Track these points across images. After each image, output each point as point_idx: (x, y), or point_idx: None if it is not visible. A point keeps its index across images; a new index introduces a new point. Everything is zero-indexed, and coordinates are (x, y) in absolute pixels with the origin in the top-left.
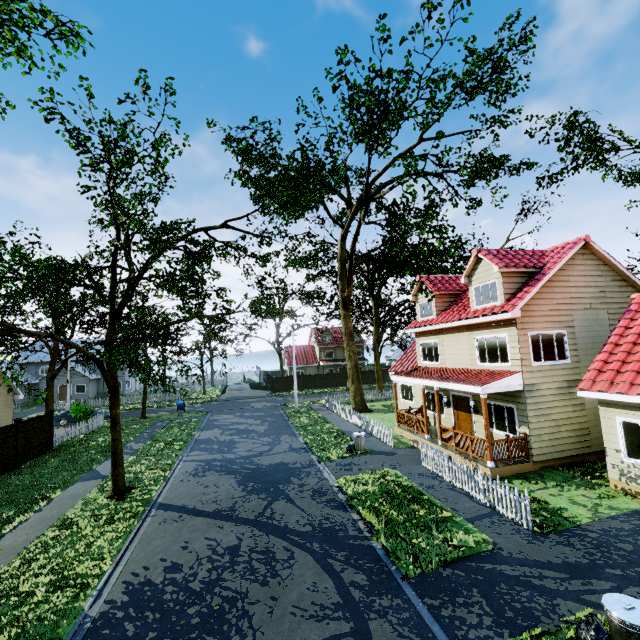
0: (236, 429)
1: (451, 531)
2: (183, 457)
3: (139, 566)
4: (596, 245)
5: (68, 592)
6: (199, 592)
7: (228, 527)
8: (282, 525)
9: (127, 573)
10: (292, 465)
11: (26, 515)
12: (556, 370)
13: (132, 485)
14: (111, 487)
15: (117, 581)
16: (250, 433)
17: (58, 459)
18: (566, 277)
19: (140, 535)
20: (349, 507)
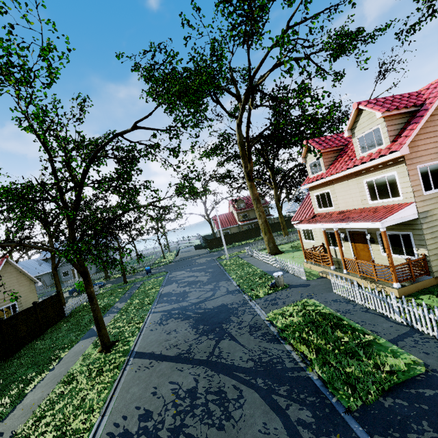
0: (187, 282)
1: (378, 355)
2: (152, 310)
3: (119, 416)
4: None
5: None
6: None
7: (186, 369)
8: (229, 363)
9: (110, 424)
10: (230, 306)
11: (43, 375)
12: None
13: (116, 338)
14: (100, 344)
15: (103, 433)
16: (197, 283)
17: (68, 324)
18: None
19: (121, 384)
20: (281, 339)
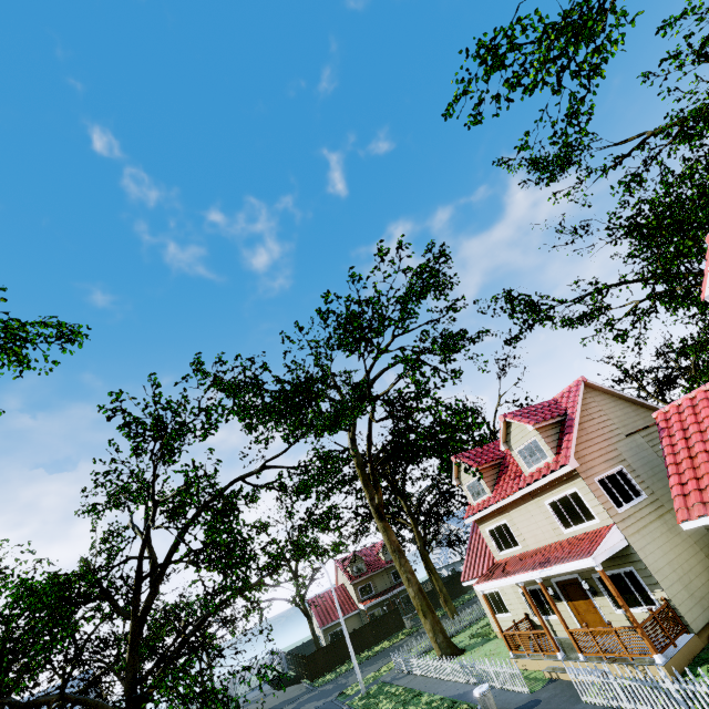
0: None
1: None
2: None
3: None
4: (593, 382)
5: None
6: None
7: None
8: None
9: None
10: None
11: None
12: (641, 509)
13: None
14: None
15: None
16: None
17: None
18: (589, 416)
19: None
20: None
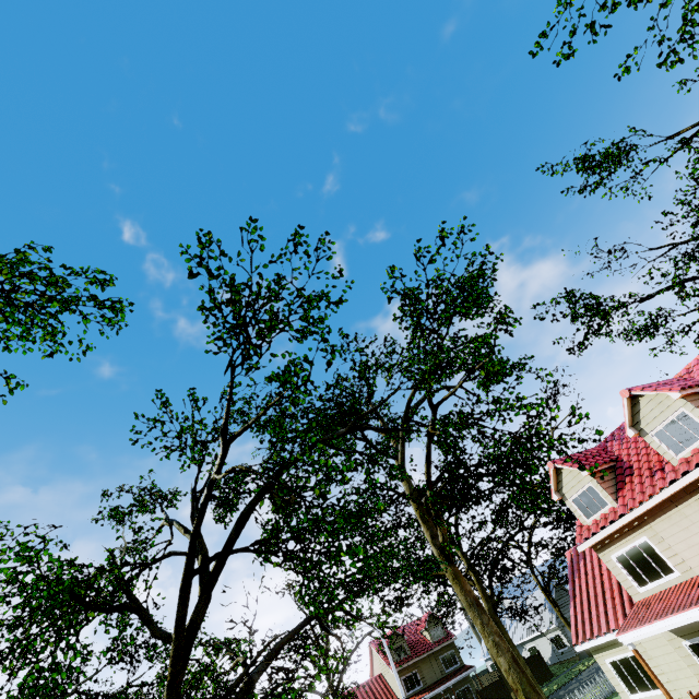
0: None
1: None
2: None
3: None
4: None
5: None
6: None
7: None
8: None
9: None
10: None
11: None
12: None
13: None
14: None
15: None
16: None
17: None
18: None
19: None
20: None
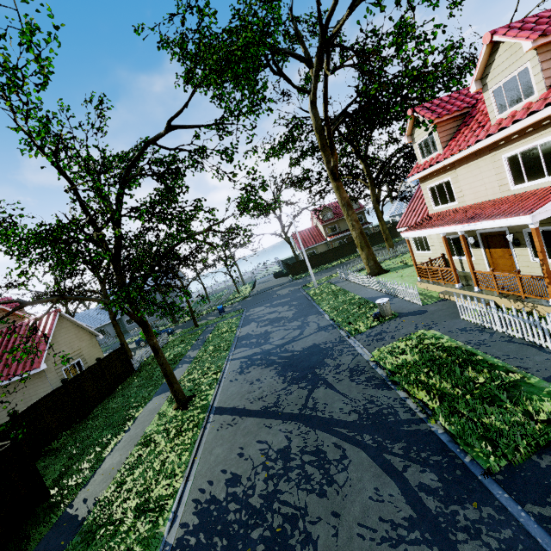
0: (268, 319)
1: (529, 399)
2: (229, 356)
3: (204, 480)
4: None
5: (150, 517)
6: (259, 510)
7: (276, 426)
8: (327, 416)
9: (195, 489)
10: (323, 346)
11: (118, 437)
12: None
13: (193, 393)
14: (174, 401)
15: (188, 499)
16: (280, 321)
17: (139, 379)
18: None
19: (203, 444)
20: (392, 384)
